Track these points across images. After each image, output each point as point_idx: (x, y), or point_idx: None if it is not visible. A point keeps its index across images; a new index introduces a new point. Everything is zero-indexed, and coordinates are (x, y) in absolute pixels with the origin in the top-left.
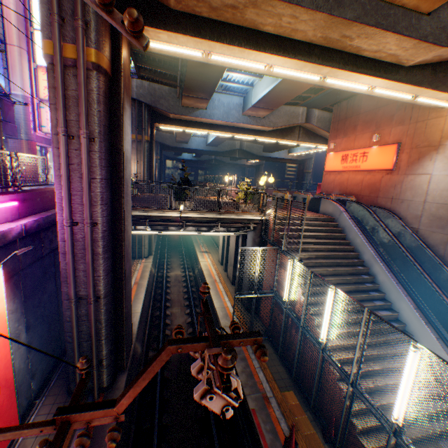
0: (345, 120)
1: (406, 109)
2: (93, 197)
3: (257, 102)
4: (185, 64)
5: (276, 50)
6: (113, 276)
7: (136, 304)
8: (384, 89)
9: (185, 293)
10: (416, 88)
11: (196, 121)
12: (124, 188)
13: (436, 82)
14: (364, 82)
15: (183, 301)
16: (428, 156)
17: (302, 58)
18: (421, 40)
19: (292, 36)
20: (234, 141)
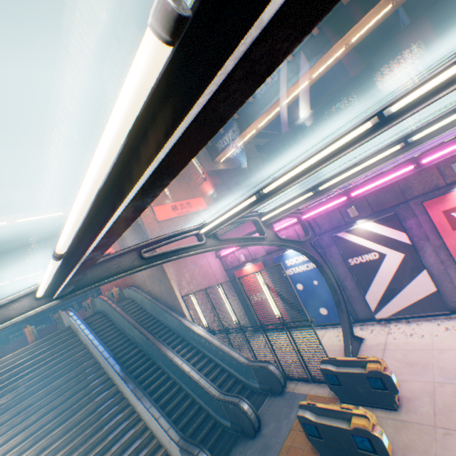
0: None
1: None
2: None
3: None
4: None
5: None
6: None
7: None
8: (28, 217)
9: None
10: (53, 209)
11: None
12: None
13: (70, 200)
14: None
15: None
16: (124, 238)
17: None
18: None
19: None
20: (30, 282)
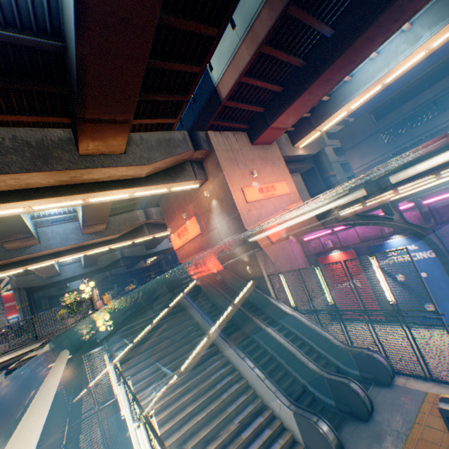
0: (168, 209)
1: (188, 193)
2: None
3: (84, 222)
4: None
5: (22, 197)
6: None
7: None
8: (142, 191)
9: None
10: (161, 185)
11: (35, 256)
12: None
13: (173, 178)
14: (121, 193)
15: None
16: (210, 217)
17: (50, 196)
18: (128, 166)
19: (32, 186)
20: (113, 252)
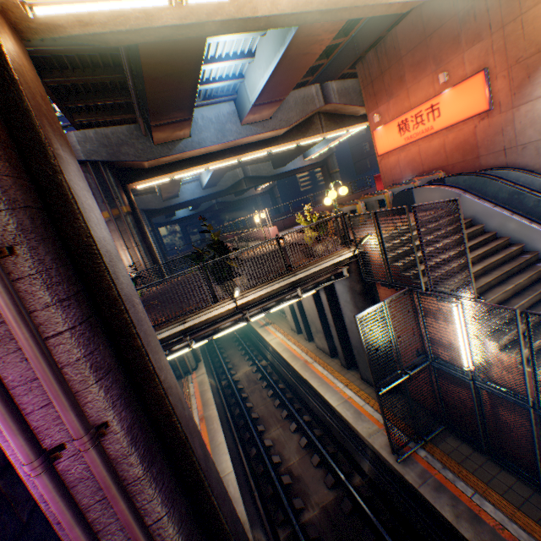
0: (381, 76)
1: (477, 16)
2: (70, 374)
3: (260, 95)
4: (137, 71)
5: None
6: (183, 488)
7: (220, 457)
8: None
9: (273, 397)
10: None
11: (183, 159)
12: (131, 316)
13: None
14: None
15: (277, 412)
16: None
17: None
18: None
19: None
20: (234, 170)
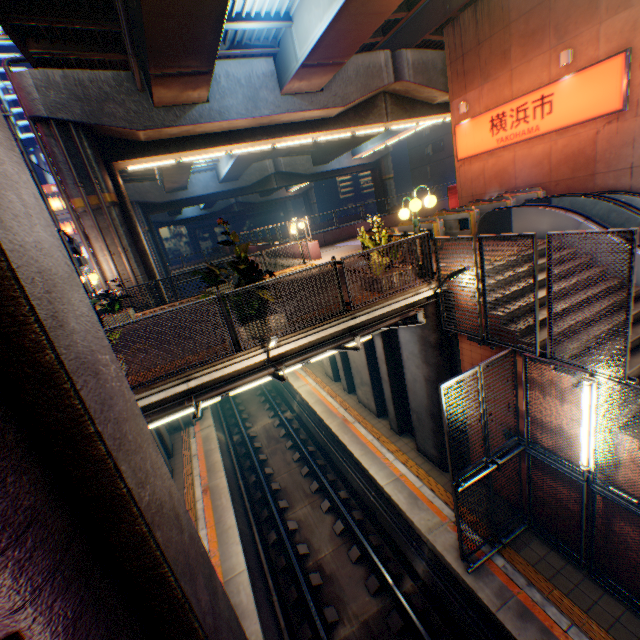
0: (478, 47)
1: None
2: None
3: (313, 50)
4: None
5: None
6: None
7: (229, 548)
8: None
9: (300, 462)
10: None
11: (196, 134)
12: (85, 400)
13: None
14: None
15: (304, 483)
16: None
17: None
18: None
19: None
20: (262, 161)
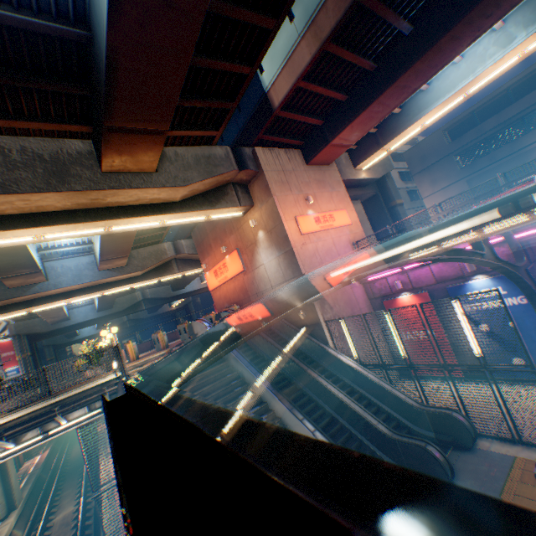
0: (203, 241)
1: (229, 222)
2: None
3: (101, 256)
4: None
5: (32, 223)
6: None
7: None
8: (175, 219)
9: None
10: (198, 212)
11: (41, 296)
12: None
13: (213, 204)
14: (151, 220)
15: None
16: (256, 251)
17: (66, 222)
18: (160, 187)
19: (44, 210)
20: (133, 293)
